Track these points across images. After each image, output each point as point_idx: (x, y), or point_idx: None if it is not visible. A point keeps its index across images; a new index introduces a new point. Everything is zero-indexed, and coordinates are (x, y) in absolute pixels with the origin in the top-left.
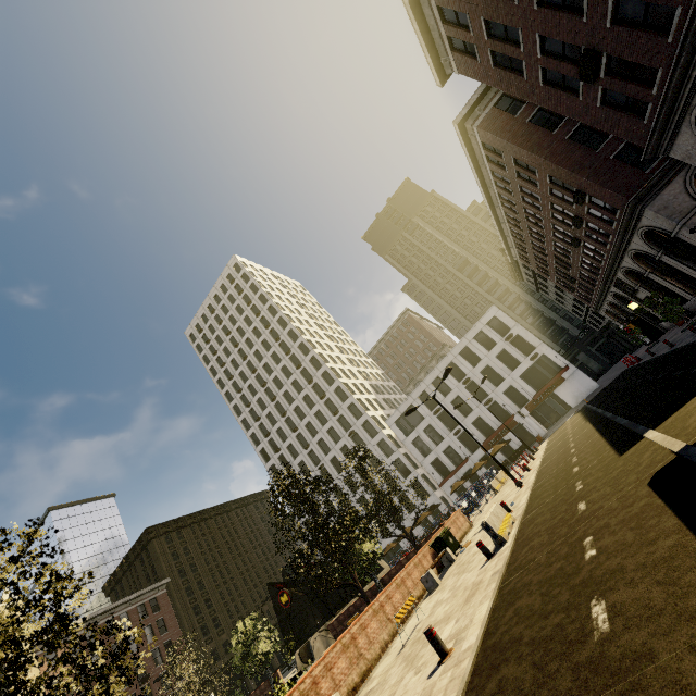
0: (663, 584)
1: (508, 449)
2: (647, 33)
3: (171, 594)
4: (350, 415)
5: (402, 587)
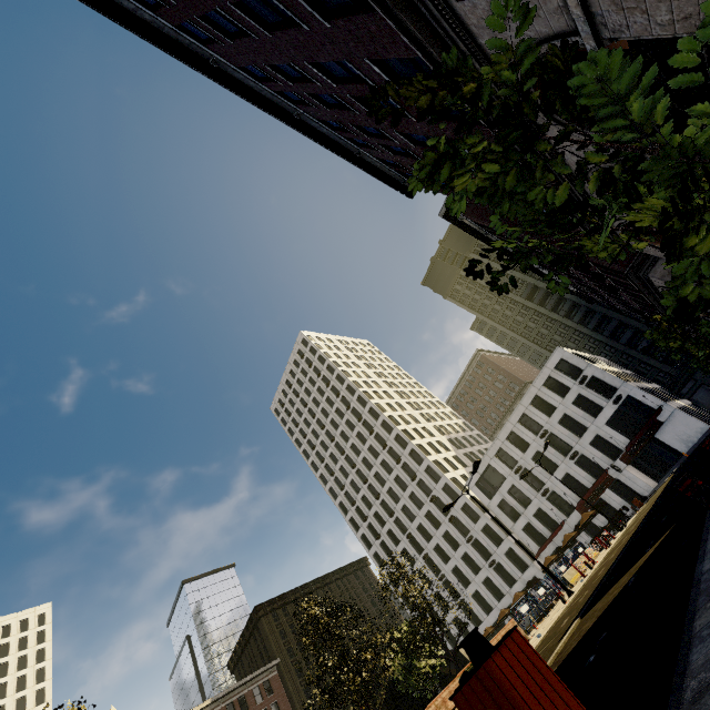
0: None
1: (610, 510)
2: None
3: (282, 675)
4: (429, 479)
5: None
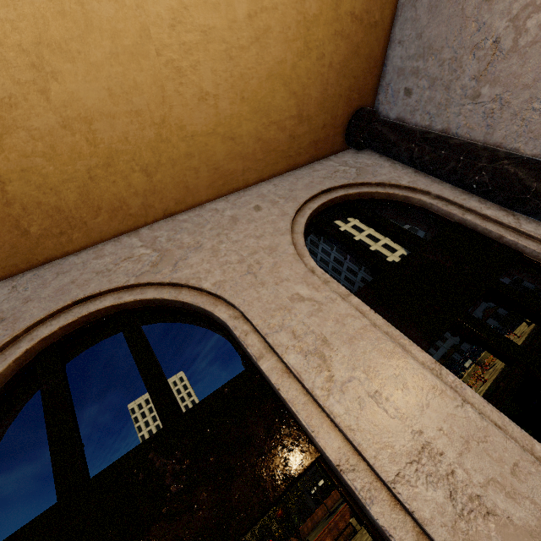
0: None
1: None
2: None
3: None
4: None
5: None
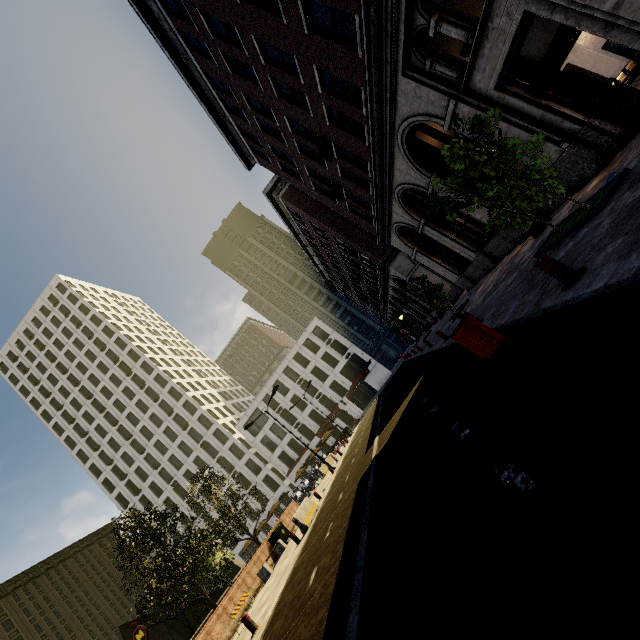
0: (332, 552)
1: (337, 432)
2: (360, 187)
3: None
4: (201, 427)
5: (243, 586)
